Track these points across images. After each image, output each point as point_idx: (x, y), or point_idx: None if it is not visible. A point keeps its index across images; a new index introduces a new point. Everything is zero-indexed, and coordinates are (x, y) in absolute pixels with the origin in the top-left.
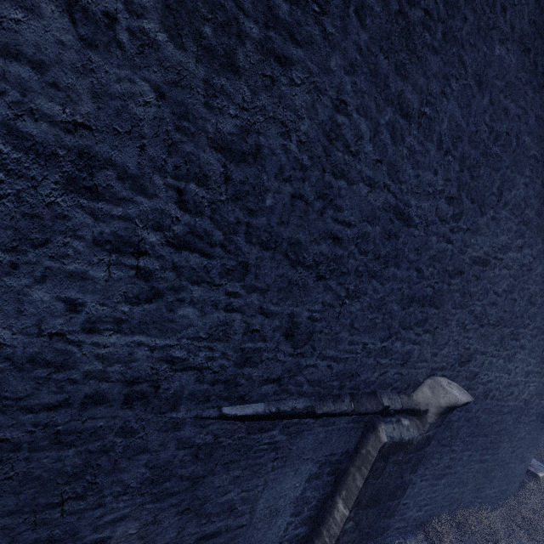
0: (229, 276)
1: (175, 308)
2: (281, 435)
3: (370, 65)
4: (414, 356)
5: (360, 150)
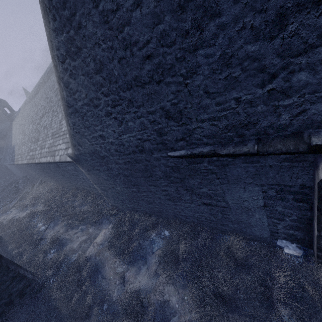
0: (129, 107)
1: (127, 124)
2: (211, 166)
3: None
4: None
5: (117, 0)
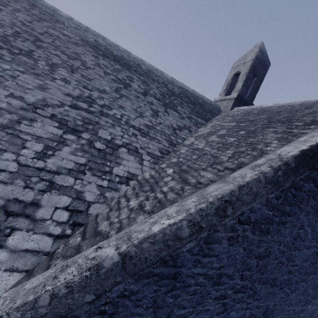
0: (249, 297)
1: (229, 313)
2: None
3: (315, 209)
4: (317, 311)
5: (306, 237)
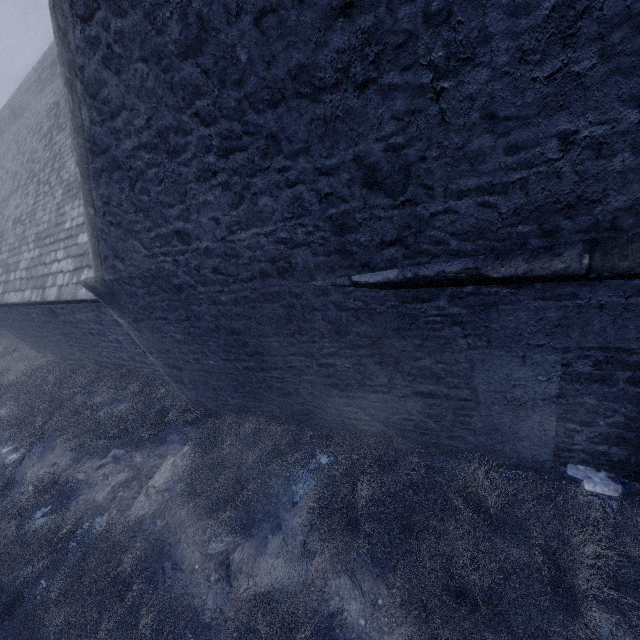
0: (269, 155)
1: (257, 202)
2: (455, 308)
3: None
4: None
5: None
